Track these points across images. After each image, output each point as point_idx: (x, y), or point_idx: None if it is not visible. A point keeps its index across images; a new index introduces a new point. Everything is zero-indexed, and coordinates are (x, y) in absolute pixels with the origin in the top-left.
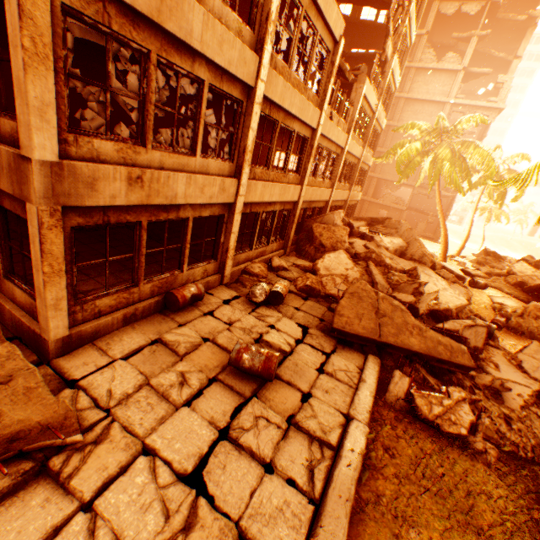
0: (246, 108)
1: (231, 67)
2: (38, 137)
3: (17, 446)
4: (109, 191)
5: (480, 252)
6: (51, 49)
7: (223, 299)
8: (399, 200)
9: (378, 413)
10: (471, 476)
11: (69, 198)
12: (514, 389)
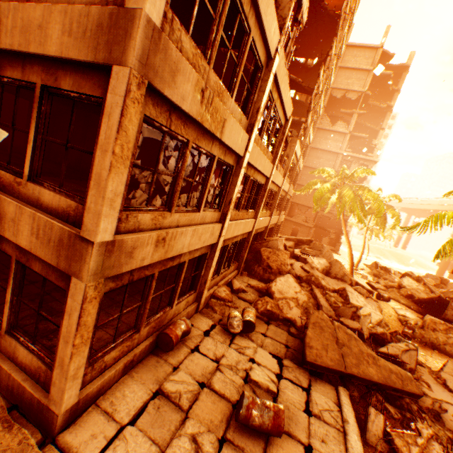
0: (235, 170)
1: (233, 145)
2: (104, 223)
3: None
4: (141, 255)
5: (371, 264)
6: (131, 151)
7: (203, 330)
8: (308, 219)
9: None
10: None
11: (112, 269)
12: (449, 409)
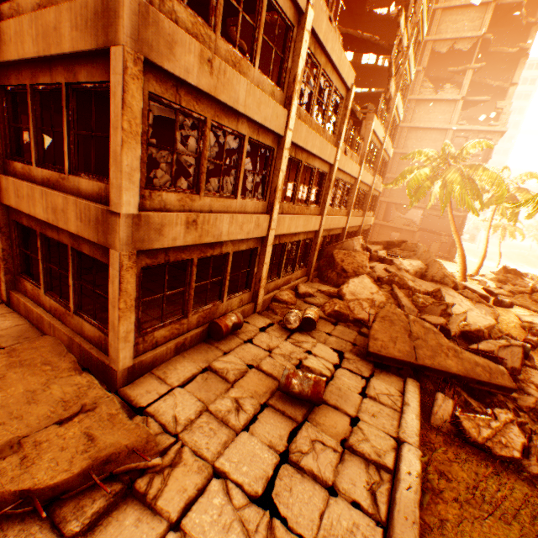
0: (277, 153)
1: (266, 122)
2: (126, 196)
3: (108, 468)
4: (171, 234)
5: (499, 270)
6: (140, 127)
7: (258, 327)
8: (410, 222)
9: (426, 436)
10: (532, 500)
11: (143, 243)
12: None
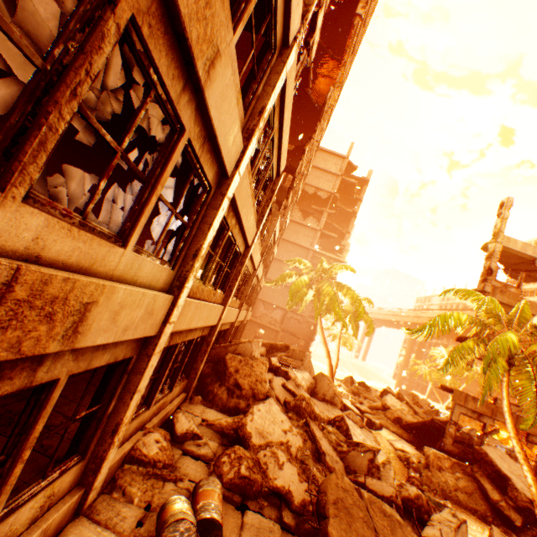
0: (212, 198)
1: (221, 136)
2: None
3: None
4: None
5: (346, 378)
6: None
7: None
8: (275, 321)
9: None
10: None
11: None
12: None
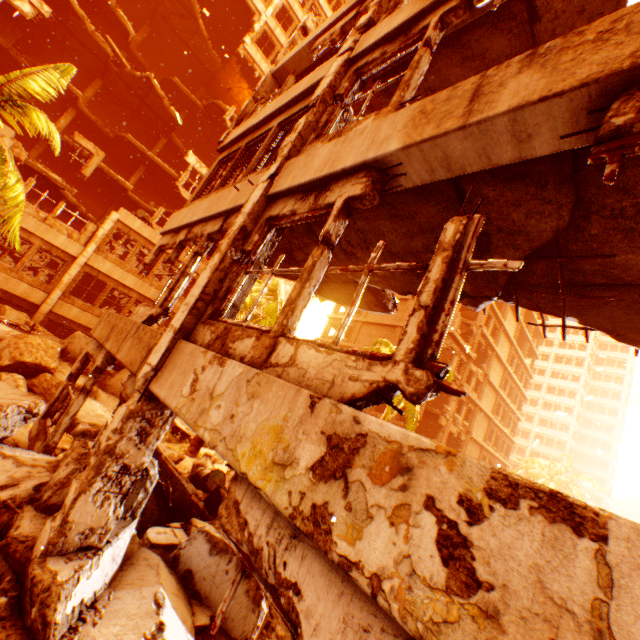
0: None
1: None
2: None
3: None
4: None
5: None
6: None
7: None
8: None
9: None
10: None
11: None
12: None
